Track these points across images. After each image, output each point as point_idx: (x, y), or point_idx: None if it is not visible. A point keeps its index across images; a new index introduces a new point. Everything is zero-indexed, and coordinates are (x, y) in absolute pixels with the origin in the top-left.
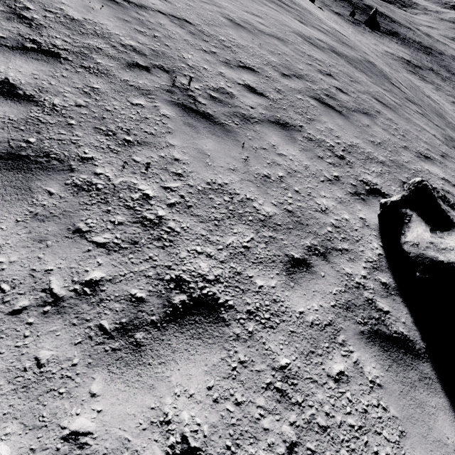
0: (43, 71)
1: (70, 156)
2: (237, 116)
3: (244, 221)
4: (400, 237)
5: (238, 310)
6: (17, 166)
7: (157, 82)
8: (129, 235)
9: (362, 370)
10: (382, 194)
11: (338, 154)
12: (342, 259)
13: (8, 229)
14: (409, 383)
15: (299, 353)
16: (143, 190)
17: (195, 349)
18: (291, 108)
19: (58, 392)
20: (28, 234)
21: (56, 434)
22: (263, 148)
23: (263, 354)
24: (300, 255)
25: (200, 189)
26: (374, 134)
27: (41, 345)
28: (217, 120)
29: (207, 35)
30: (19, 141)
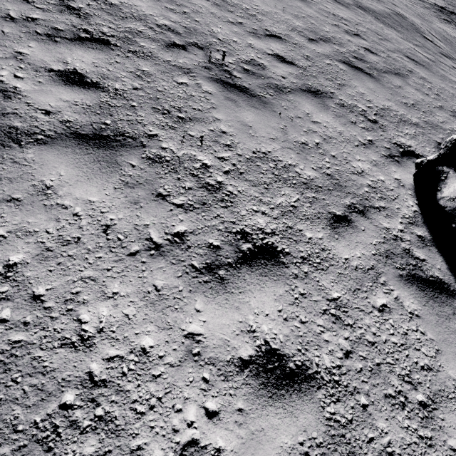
0: (100, 59)
1: (139, 134)
2: (270, 87)
3: (289, 184)
4: (436, 194)
5: (294, 256)
6: (103, 145)
7: (195, 60)
8: (198, 198)
9: (402, 304)
10: (416, 155)
11: (371, 118)
12: (379, 215)
13: (110, 194)
14: (444, 316)
15: (347, 290)
16: (202, 160)
17: (265, 283)
18: (320, 75)
19: (174, 307)
20: (125, 198)
21: (179, 334)
22: (298, 117)
23: (318, 289)
24: (341, 213)
25: (247, 158)
26: (406, 95)
27: (155, 277)
28: (253, 93)
29: (231, 5)
30: (99, 123)
